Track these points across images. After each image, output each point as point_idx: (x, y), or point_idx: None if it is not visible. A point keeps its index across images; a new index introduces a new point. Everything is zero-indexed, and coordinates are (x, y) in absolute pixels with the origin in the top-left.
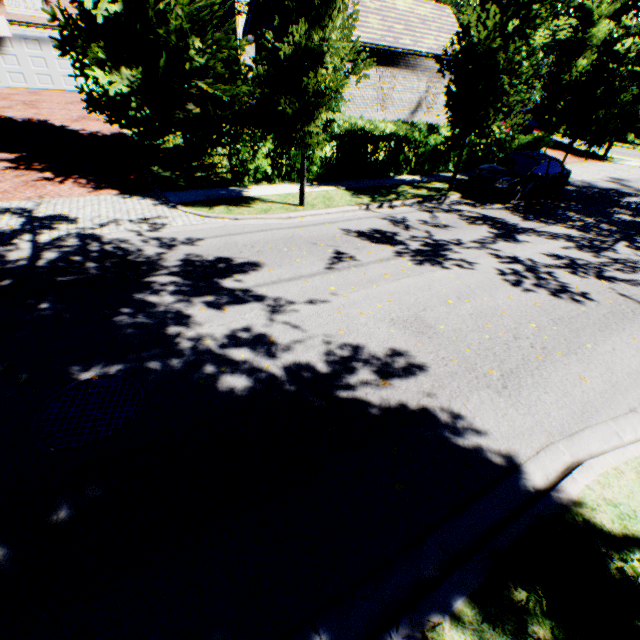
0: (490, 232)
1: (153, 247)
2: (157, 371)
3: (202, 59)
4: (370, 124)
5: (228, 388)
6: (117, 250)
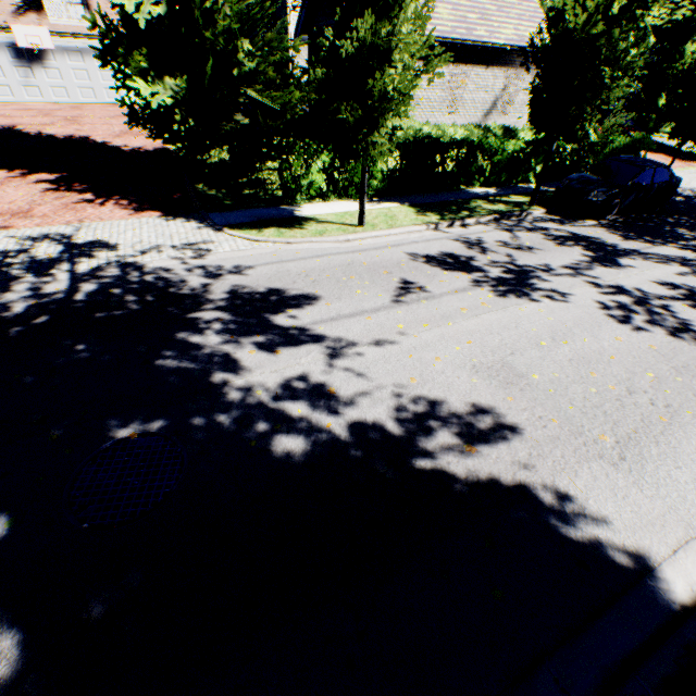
0: (584, 255)
1: (198, 277)
2: (202, 429)
3: (252, 63)
4: (437, 130)
5: (283, 452)
6: (159, 281)
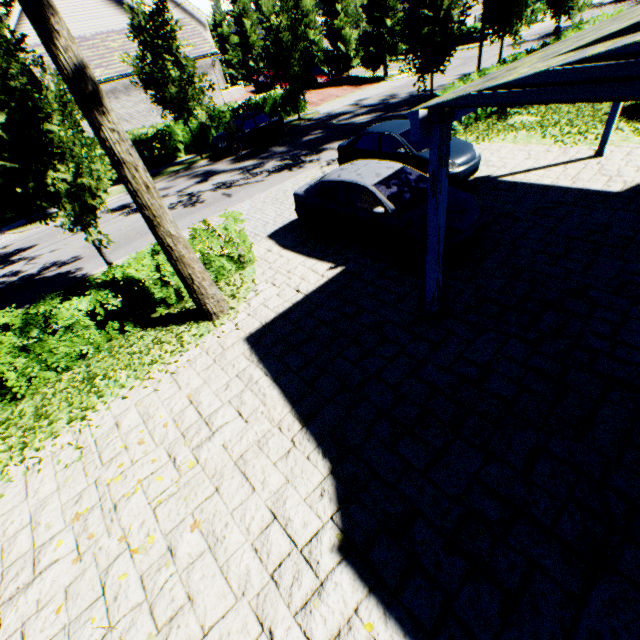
0: (197, 181)
1: None
2: None
3: None
4: (153, 129)
5: None
6: None
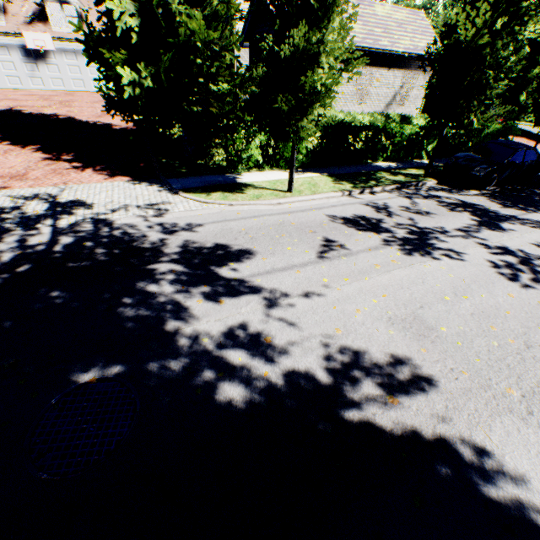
0: (472, 219)
1: (156, 233)
2: (154, 375)
3: (206, 63)
4: (349, 116)
5: (225, 400)
6: (124, 235)
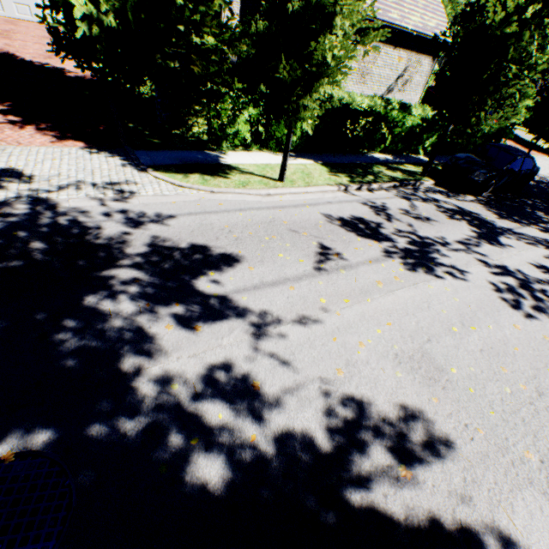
0: (472, 230)
1: (116, 223)
2: (101, 444)
3: (188, 5)
4: (348, 96)
5: (200, 483)
6: (73, 225)
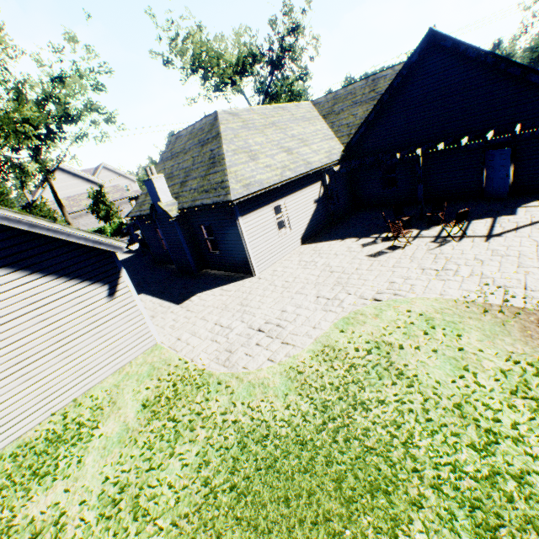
0: None
1: None
2: None
3: None
4: (98, 228)
5: None
6: None
